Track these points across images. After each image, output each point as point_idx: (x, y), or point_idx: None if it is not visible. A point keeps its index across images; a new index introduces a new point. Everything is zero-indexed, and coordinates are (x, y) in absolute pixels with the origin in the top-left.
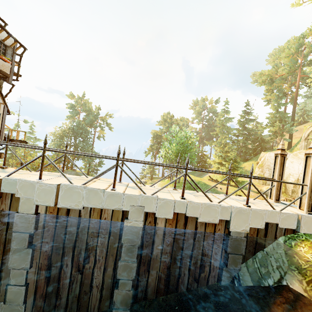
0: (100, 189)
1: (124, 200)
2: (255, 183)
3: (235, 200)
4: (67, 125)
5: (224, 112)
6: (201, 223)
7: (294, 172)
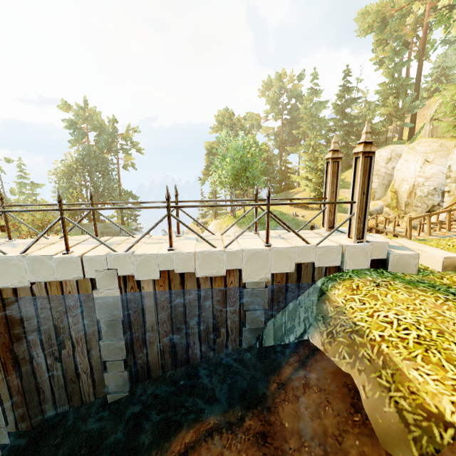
0: (46, 256)
1: (85, 265)
2: None
3: (261, 238)
4: (71, 156)
5: (312, 93)
6: (205, 277)
7: (409, 176)
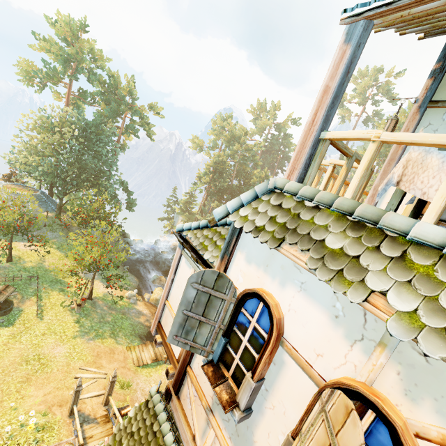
0: None
1: None
2: None
3: None
4: (64, 115)
5: None
6: None
7: None
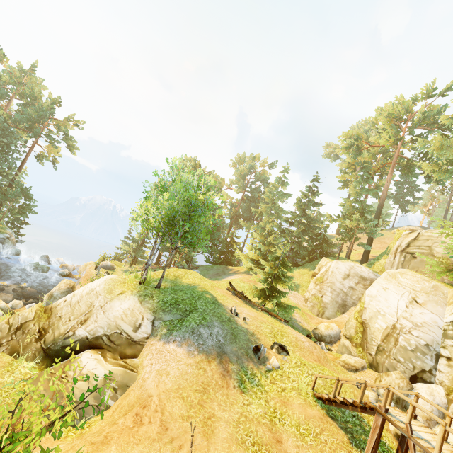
0: None
1: None
2: (306, 310)
3: None
4: None
5: (279, 182)
6: None
7: (388, 311)
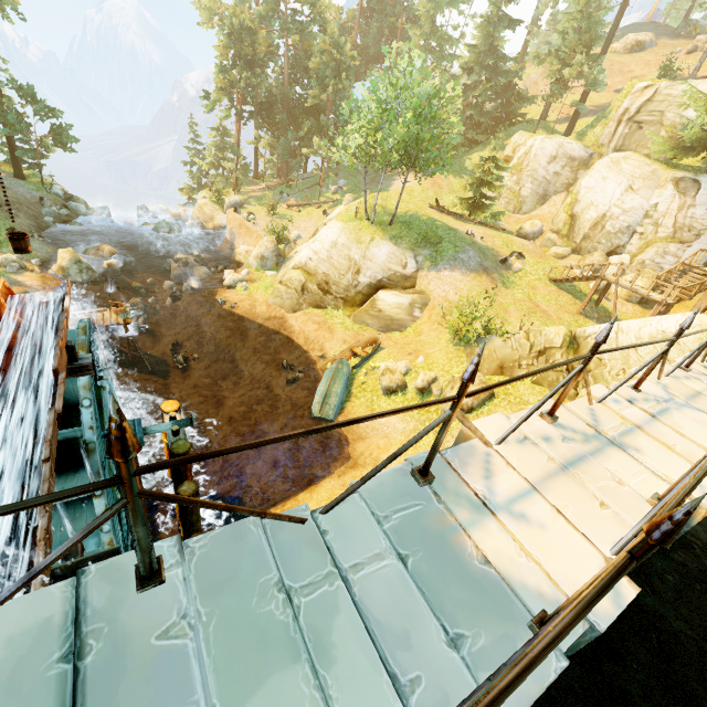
0: None
1: None
2: (501, 209)
3: None
4: None
5: None
6: None
7: (602, 201)
